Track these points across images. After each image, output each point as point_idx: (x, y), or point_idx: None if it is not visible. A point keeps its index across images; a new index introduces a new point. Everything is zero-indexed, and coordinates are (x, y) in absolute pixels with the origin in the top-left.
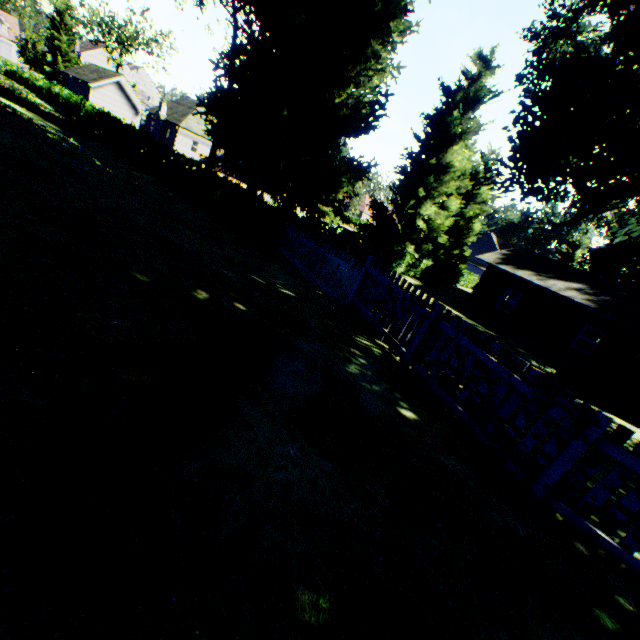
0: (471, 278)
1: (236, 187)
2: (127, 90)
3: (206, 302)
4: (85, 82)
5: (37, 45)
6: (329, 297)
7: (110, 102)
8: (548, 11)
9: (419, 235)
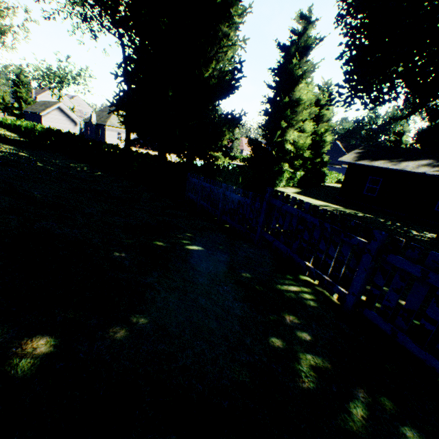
0: (333, 176)
1: (145, 155)
2: (66, 111)
3: (31, 376)
4: (37, 113)
5: (5, 99)
6: (237, 231)
7: (56, 122)
8: None
9: (290, 155)
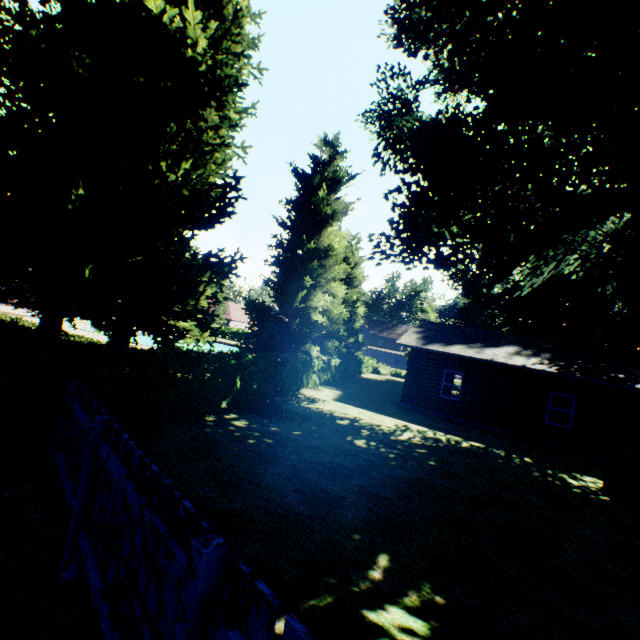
0: (370, 362)
1: None
2: None
3: None
4: None
5: None
6: None
7: None
8: (389, 86)
9: (322, 331)
